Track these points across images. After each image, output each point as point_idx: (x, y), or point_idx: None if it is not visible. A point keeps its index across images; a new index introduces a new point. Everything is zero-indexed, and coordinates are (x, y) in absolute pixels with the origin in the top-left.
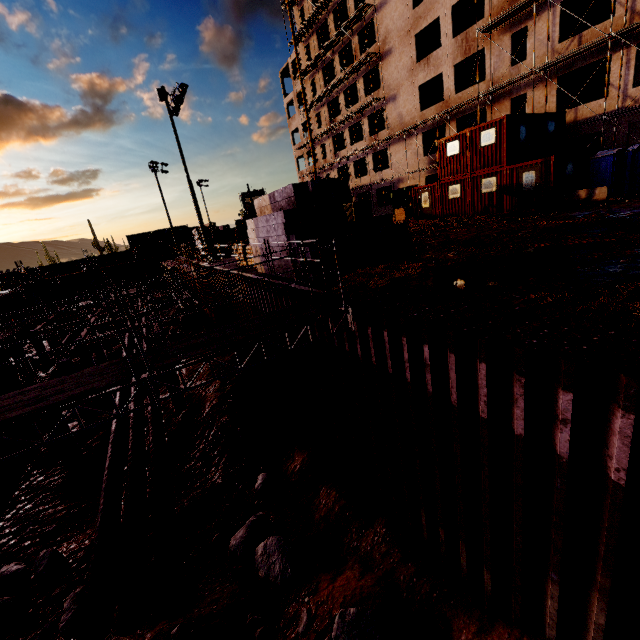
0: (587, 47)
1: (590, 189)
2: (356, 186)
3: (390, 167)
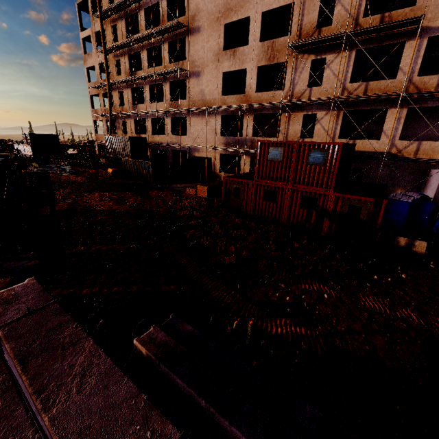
0: (381, 96)
1: (410, 239)
2: (152, 141)
3: (188, 135)
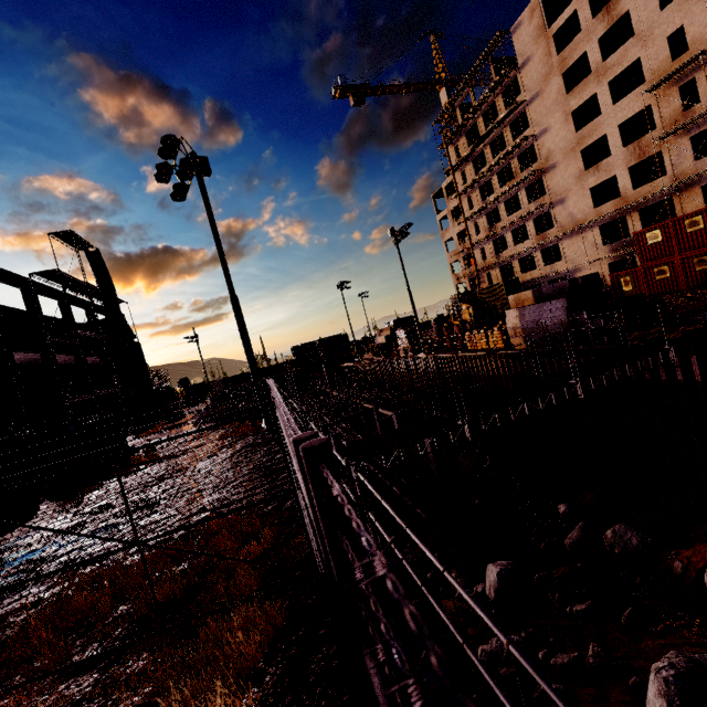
0: None
1: None
2: (523, 280)
3: (563, 259)
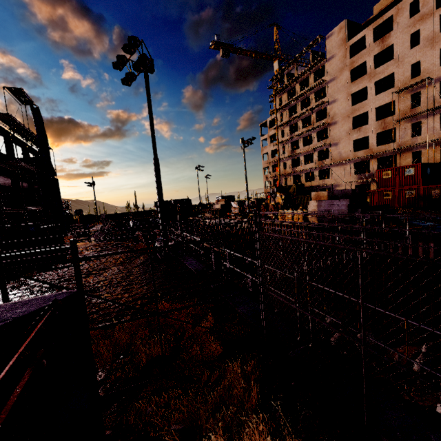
0: None
1: None
2: (305, 186)
3: (330, 178)
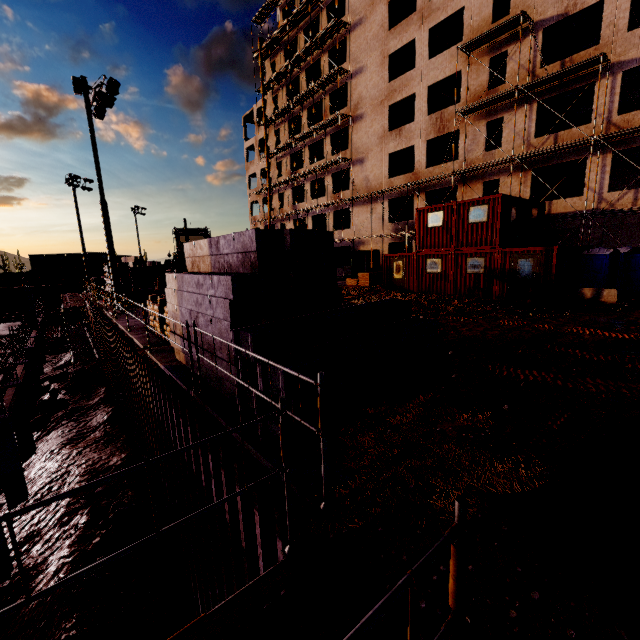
0: (569, 145)
1: (597, 289)
2: None
3: (351, 227)
